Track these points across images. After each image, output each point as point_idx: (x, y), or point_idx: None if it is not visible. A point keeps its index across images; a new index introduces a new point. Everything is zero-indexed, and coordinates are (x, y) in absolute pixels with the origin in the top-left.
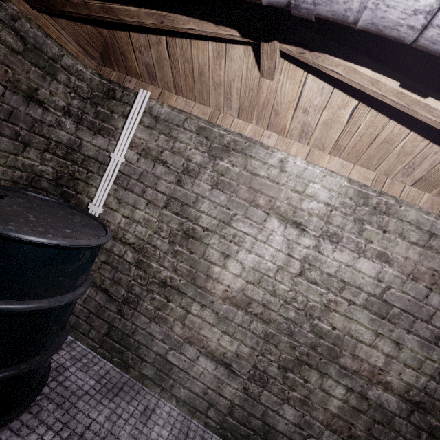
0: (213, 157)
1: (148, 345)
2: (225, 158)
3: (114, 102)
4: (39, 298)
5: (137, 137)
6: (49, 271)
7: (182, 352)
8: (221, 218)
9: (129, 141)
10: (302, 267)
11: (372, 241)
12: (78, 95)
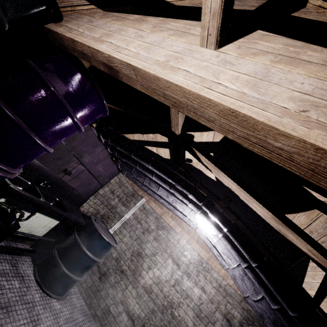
0: (157, 228)
1: (104, 298)
2: (161, 230)
3: (133, 198)
4: (96, 257)
5: (135, 212)
6: (103, 249)
7: (117, 307)
8: (153, 252)
9: (133, 212)
10: (174, 283)
11: (200, 281)
12: (123, 192)
